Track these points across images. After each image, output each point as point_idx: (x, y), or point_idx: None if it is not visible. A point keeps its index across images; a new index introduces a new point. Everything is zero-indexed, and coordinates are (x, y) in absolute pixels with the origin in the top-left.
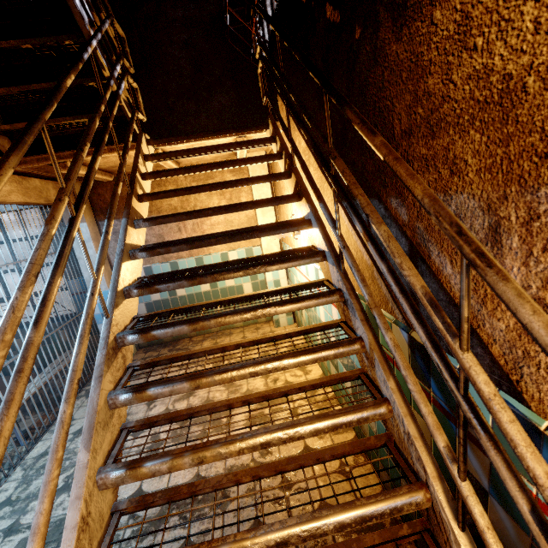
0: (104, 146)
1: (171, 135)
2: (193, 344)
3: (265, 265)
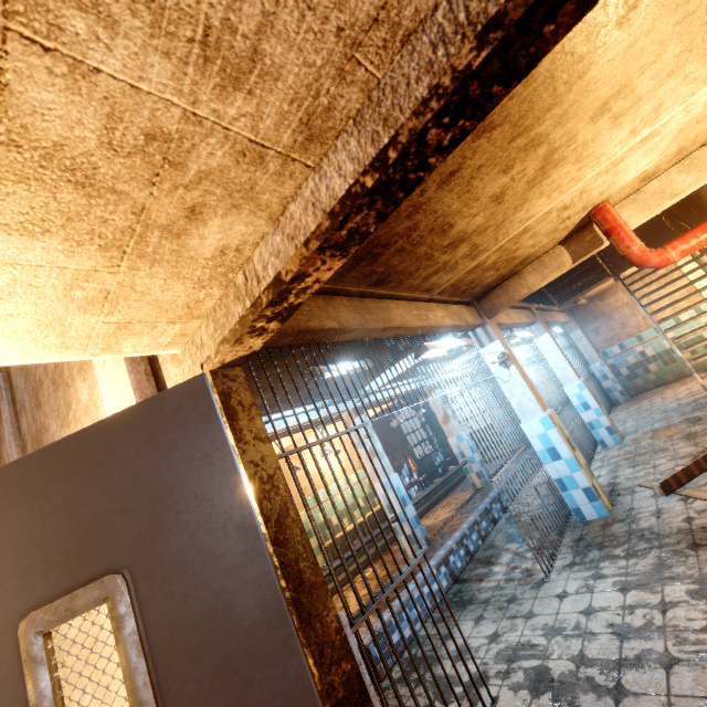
0: (594, 285)
1: (628, 267)
2: (675, 383)
3: (703, 288)
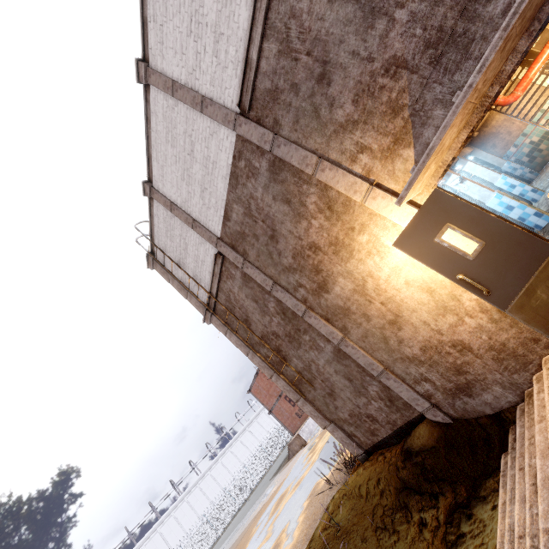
0: None
1: None
2: None
3: (546, 88)
